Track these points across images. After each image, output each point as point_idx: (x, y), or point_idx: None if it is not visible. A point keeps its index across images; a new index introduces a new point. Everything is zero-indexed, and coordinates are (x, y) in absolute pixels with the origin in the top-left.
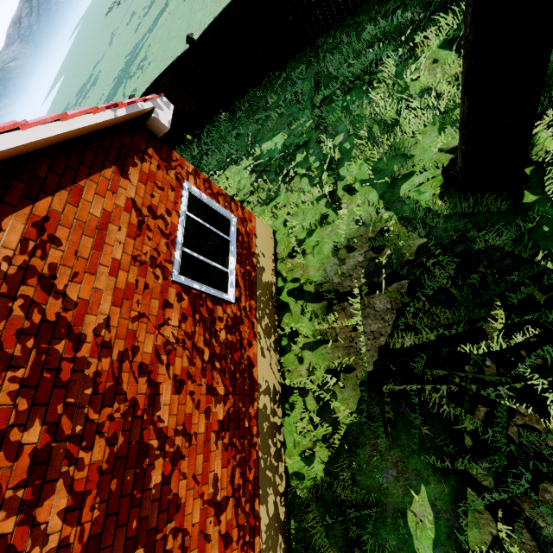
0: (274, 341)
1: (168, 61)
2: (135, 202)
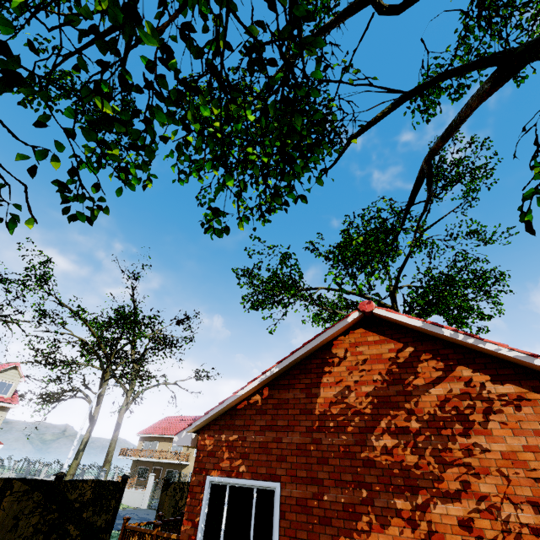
0: None
1: None
2: None
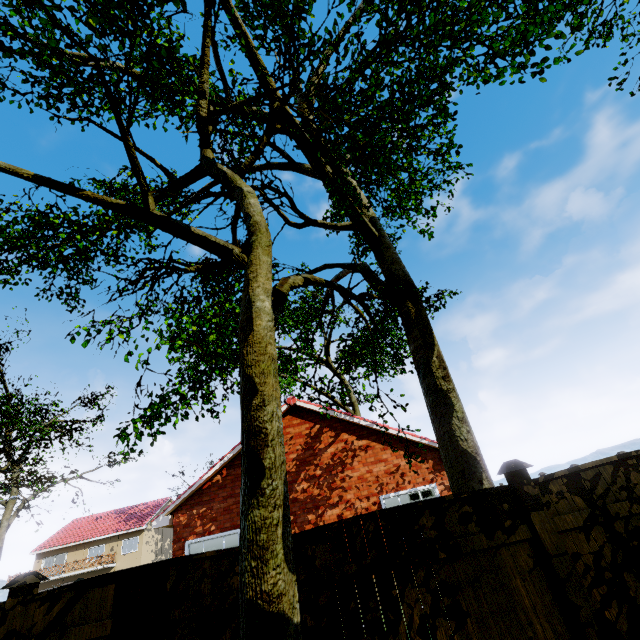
0: None
1: None
2: (400, 466)
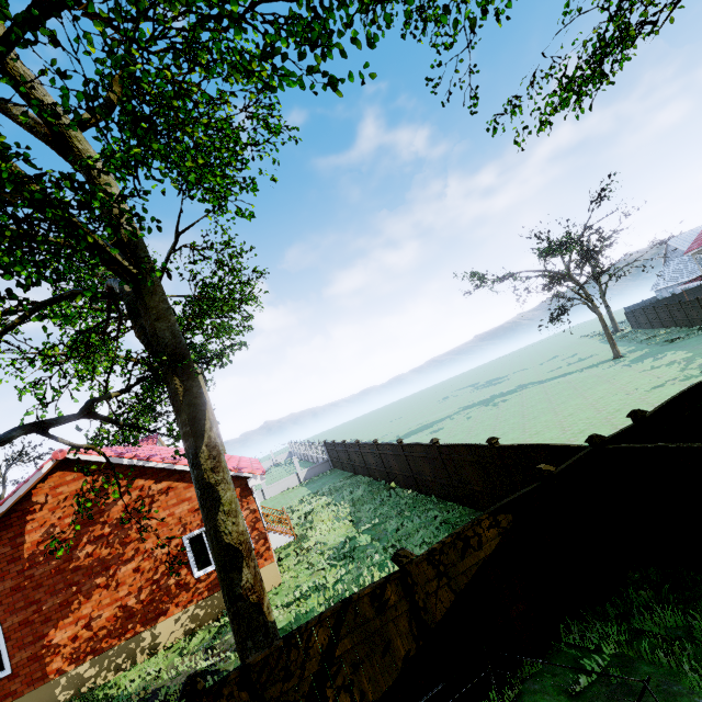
0: (191, 628)
1: (493, 418)
2: None
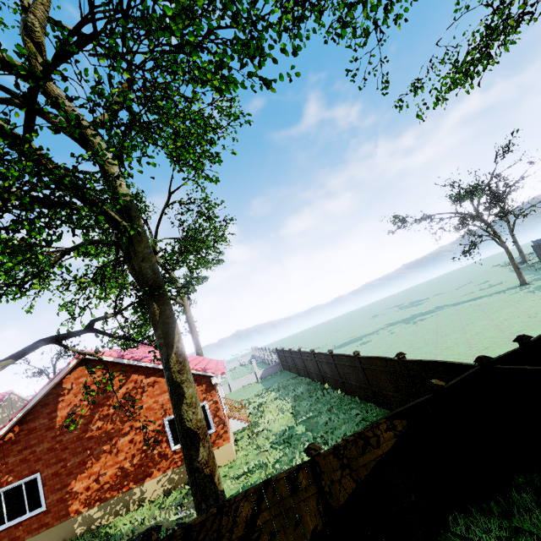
0: (168, 488)
1: (411, 334)
2: None
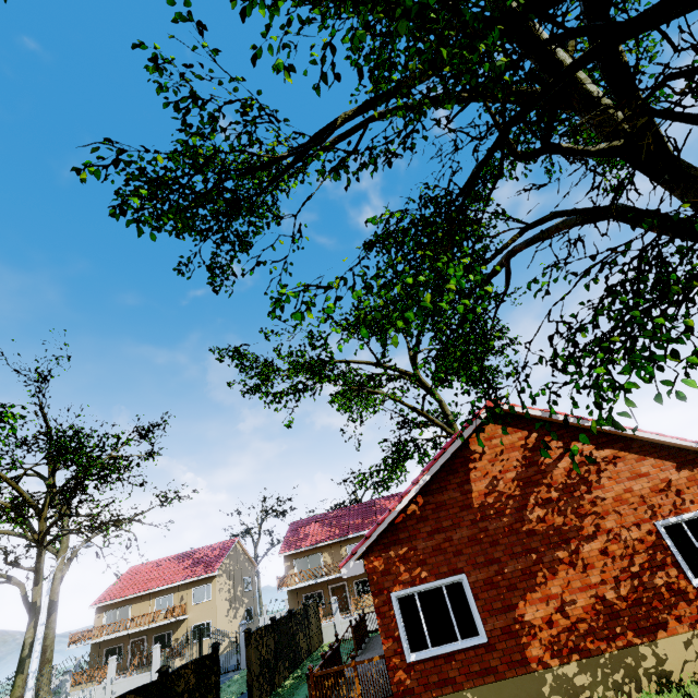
0: None
1: None
2: (670, 481)
